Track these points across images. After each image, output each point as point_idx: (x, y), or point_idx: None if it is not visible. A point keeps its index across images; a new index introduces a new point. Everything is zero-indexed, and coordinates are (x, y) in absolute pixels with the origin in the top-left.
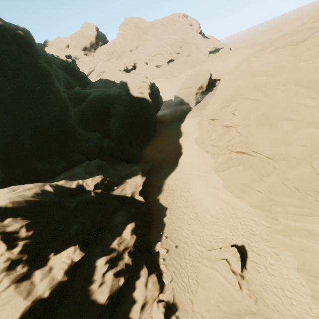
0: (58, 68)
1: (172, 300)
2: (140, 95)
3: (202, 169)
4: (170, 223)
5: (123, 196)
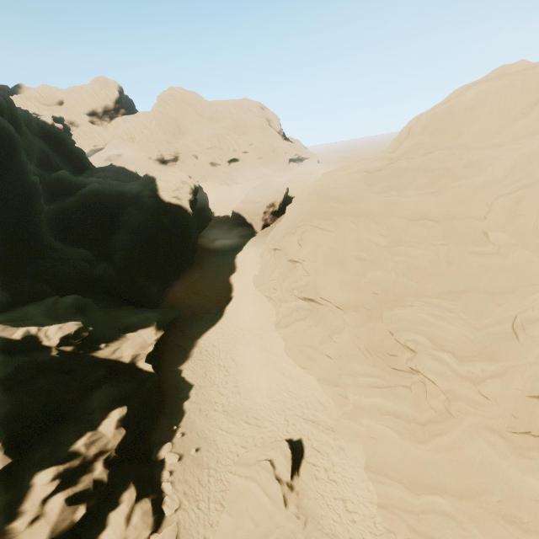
0: (33, 133)
1: None
2: (175, 201)
3: (258, 324)
4: (194, 410)
5: (116, 360)
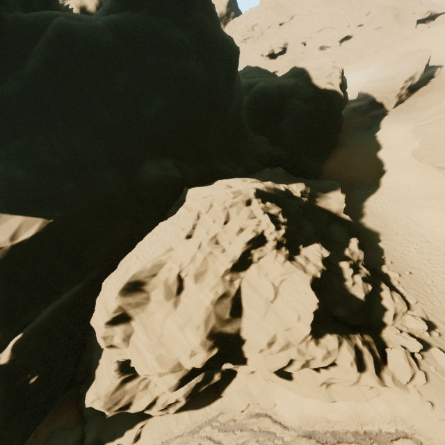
0: None
1: (426, 318)
2: (330, 87)
3: (429, 191)
4: (389, 249)
5: (328, 210)
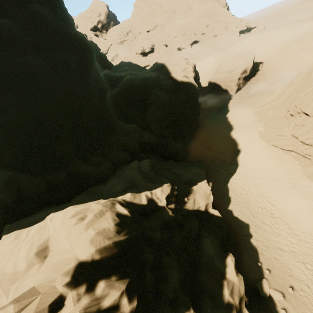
0: None
1: None
2: (186, 80)
3: (282, 173)
4: (262, 247)
5: (197, 210)
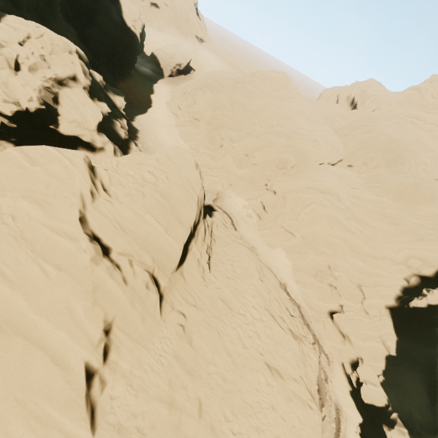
0: None
1: None
2: (133, 29)
3: (167, 122)
4: (141, 138)
5: (114, 103)
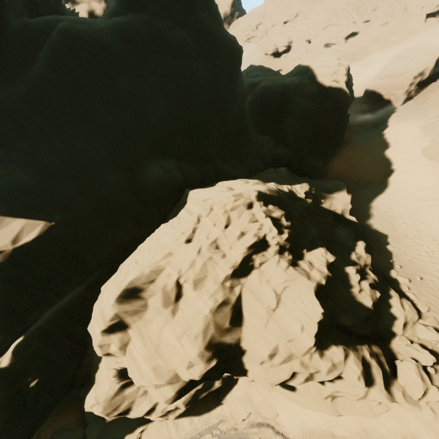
0: None
1: (438, 327)
2: (335, 85)
3: None
4: (398, 252)
5: (333, 212)
